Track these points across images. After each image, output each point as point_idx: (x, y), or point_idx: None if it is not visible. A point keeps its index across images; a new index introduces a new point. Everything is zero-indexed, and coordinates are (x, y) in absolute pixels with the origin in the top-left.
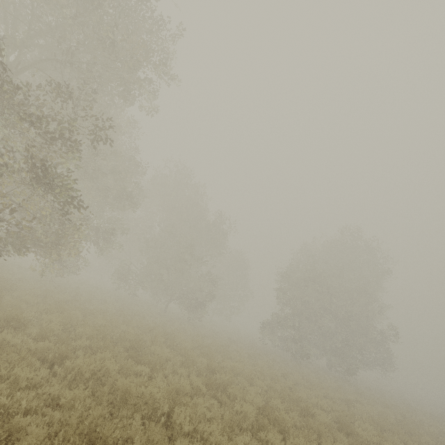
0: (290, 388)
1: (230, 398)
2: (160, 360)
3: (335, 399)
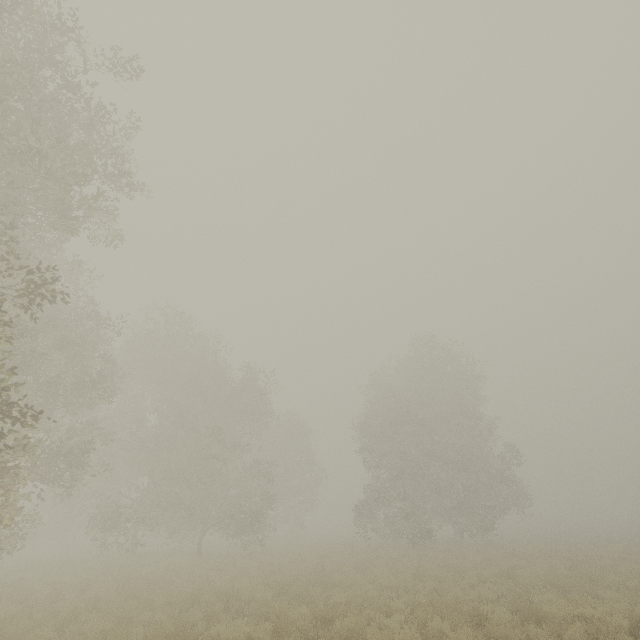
0: (435, 591)
1: None
2: None
3: (492, 578)
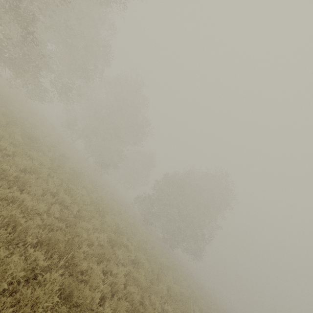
0: (113, 214)
1: (59, 179)
2: (39, 149)
3: (138, 236)
